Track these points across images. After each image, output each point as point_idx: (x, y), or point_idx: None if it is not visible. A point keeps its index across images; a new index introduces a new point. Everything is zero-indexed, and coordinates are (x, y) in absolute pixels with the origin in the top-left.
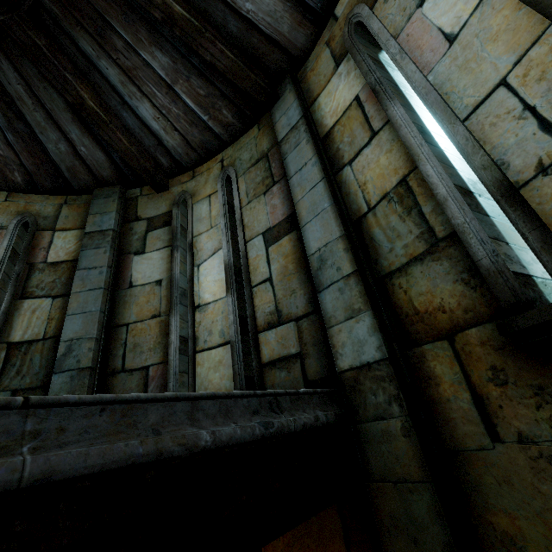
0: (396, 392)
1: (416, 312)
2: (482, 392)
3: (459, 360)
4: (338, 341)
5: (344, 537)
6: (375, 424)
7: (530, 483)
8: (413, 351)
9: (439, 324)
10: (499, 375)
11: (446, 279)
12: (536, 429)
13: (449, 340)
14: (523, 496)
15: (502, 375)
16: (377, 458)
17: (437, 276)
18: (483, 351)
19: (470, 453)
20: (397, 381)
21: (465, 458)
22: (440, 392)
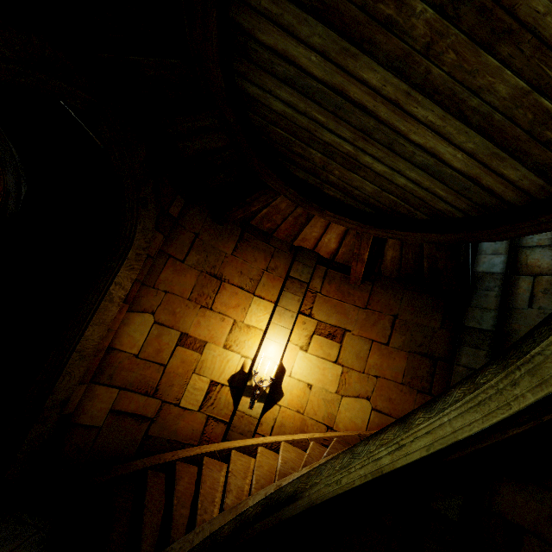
0: (500, 284)
1: (526, 264)
2: (535, 294)
3: (533, 284)
4: (481, 261)
5: (442, 321)
6: (483, 291)
7: (533, 318)
8: (515, 276)
9: (533, 271)
10: (546, 291)
11: (549, 257)
12: (547, 306)
13: (534, 277)
14: (528, 321)
15: (547, 291)
16: (477, 301)
17: (546, 255)
18: (545, 283)
19: (516, 309)
20: (503, 281)
21: (513, 310)
22: (517, 291)
